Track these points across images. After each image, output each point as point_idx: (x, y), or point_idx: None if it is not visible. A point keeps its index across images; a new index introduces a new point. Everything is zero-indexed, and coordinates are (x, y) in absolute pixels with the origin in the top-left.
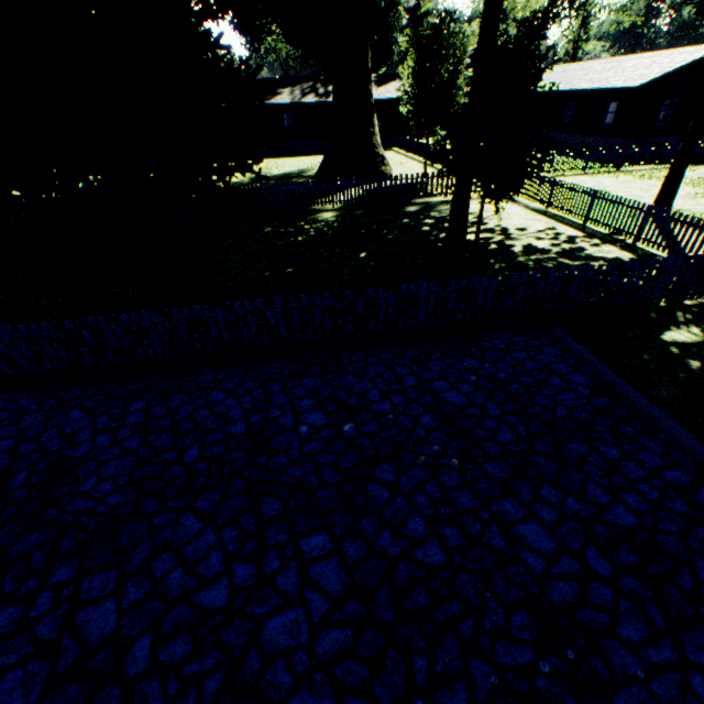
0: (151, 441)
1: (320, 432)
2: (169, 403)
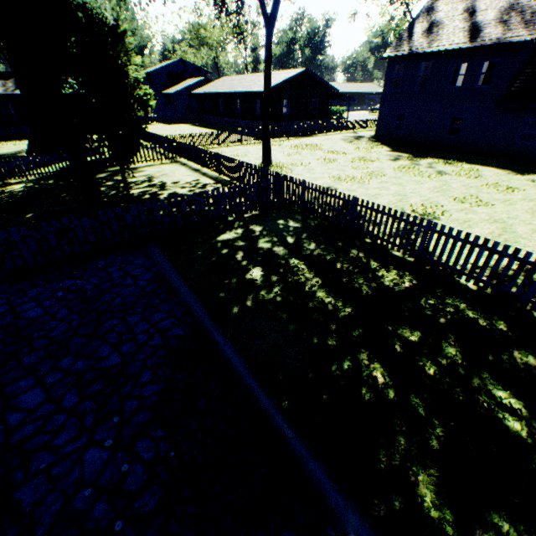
0: None
1: None
2: None
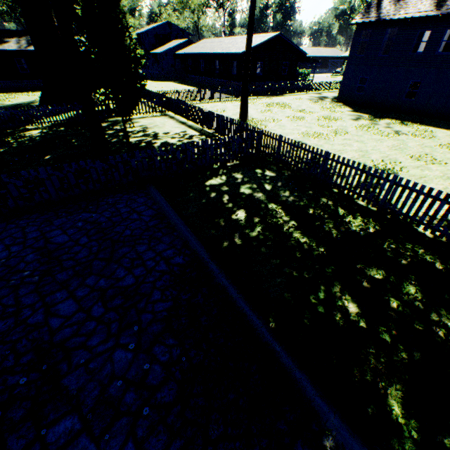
0: None
1: None
2: None
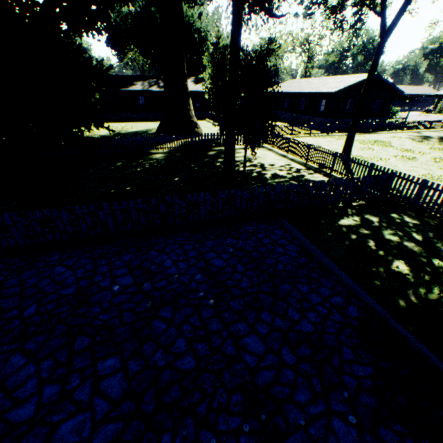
0: (0, 304)
1: (127, 289)
2: (22, 276)
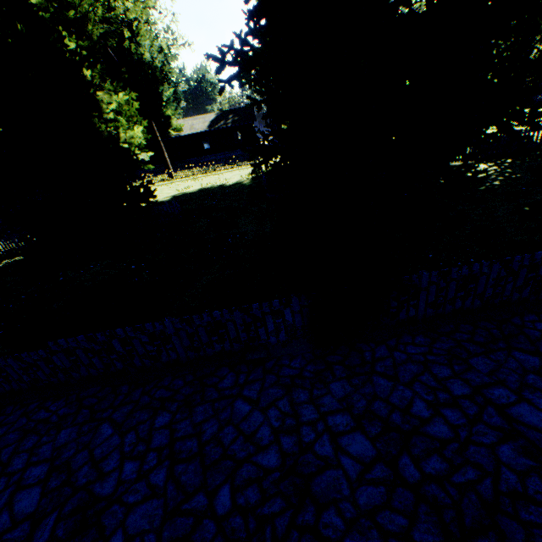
0: None
1: None
2: None
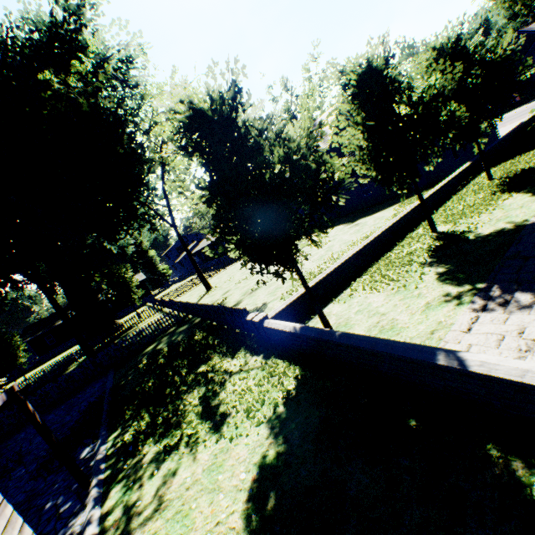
0: None
1: None
2: None
